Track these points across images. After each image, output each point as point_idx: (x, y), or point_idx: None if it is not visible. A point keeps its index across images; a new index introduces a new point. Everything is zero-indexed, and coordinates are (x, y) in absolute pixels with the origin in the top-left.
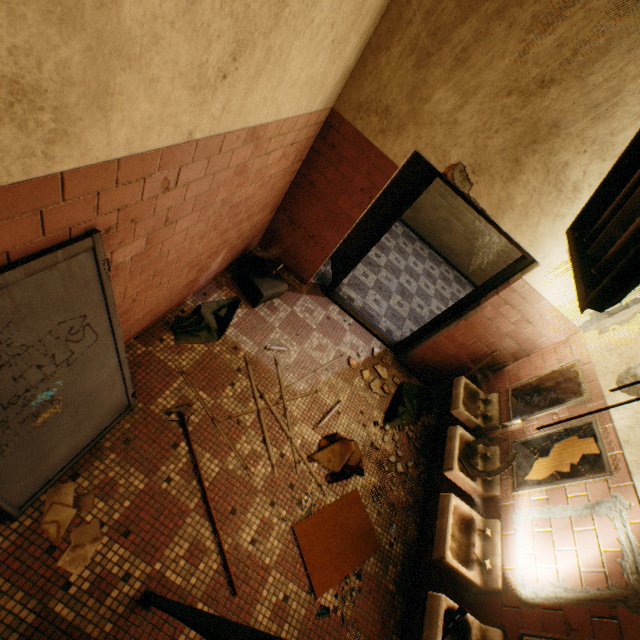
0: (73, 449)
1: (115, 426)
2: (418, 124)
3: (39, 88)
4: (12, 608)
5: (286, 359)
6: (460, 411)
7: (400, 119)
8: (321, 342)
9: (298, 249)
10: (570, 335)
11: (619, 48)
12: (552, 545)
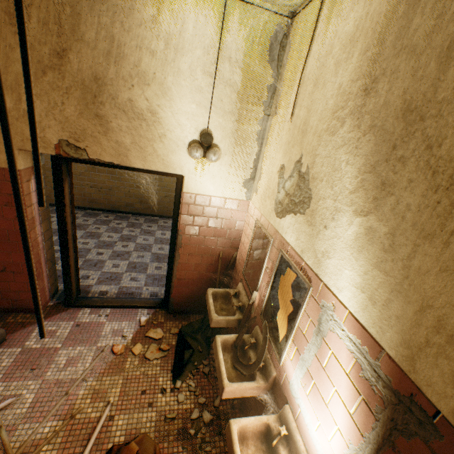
0: None
1: None
2: None
3: None
4: None
5: (16, 411)
6: (216, 320)
7: None
8: (72, 355)
9: (3, 288)
10: (248, 208)
11: (84, 9)
12: (323, 400)
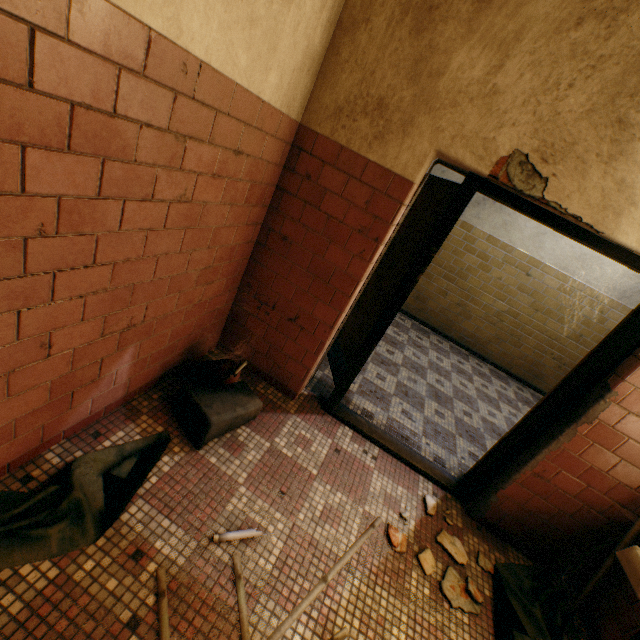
0: None
1: None
2: (433, 110)
3: None
4: None
5: (259, 559)
6: None
7: (403, 111)
8: (330, 501)
9: (276, 342)
10: None
11: None
12: None
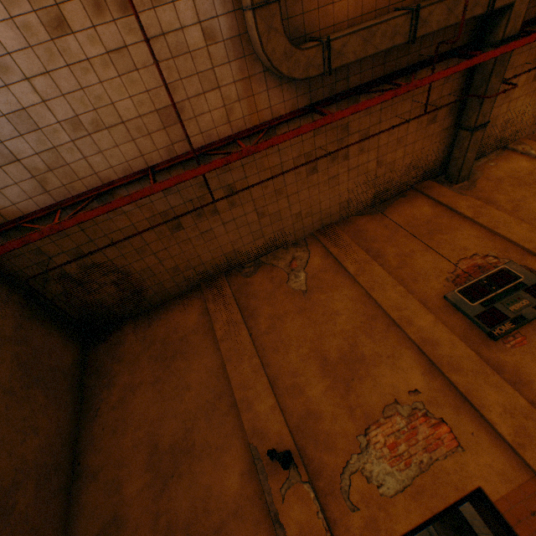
0: None
1: None
2: None
3: None
4: None
5: None
6: None
7: None
8: None
9: None
10: None
11: None
12: None
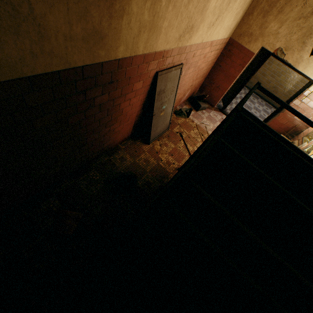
0: (159, 132)
1: (165, 132)
2: (263, 37)
3: (193, 27)
4: (152, 160)
5: (208, 127)
6: None
7: (256, 36)
8: None
9: (211, 93)
10: None
11: None
12: None
